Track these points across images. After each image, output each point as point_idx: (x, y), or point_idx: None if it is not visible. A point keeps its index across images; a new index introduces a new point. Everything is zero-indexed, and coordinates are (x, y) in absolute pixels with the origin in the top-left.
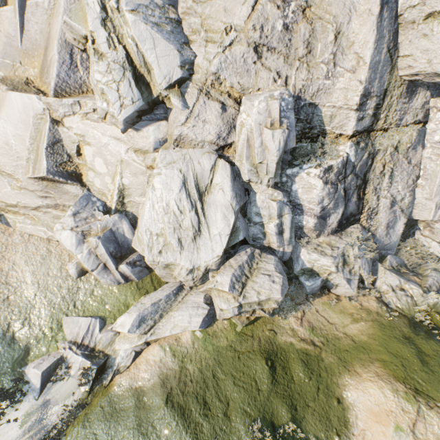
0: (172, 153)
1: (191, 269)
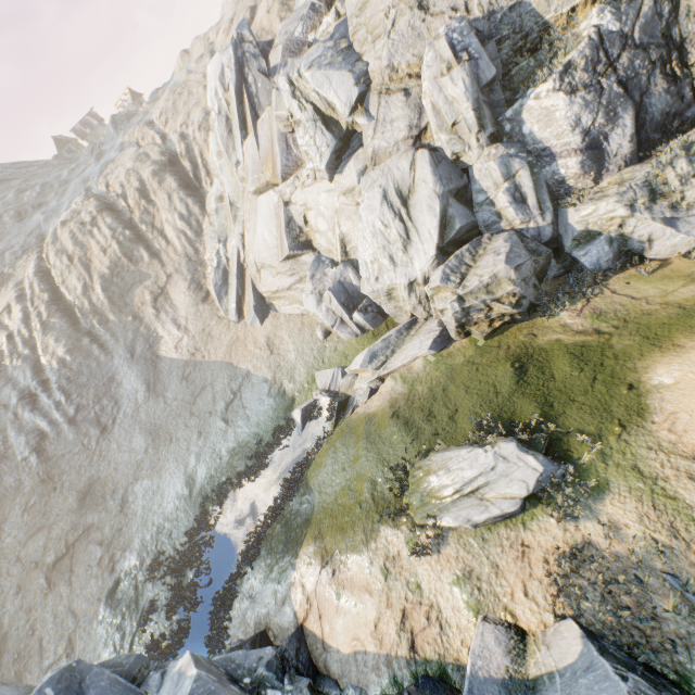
0: (372, 175)
1: (408, 284)
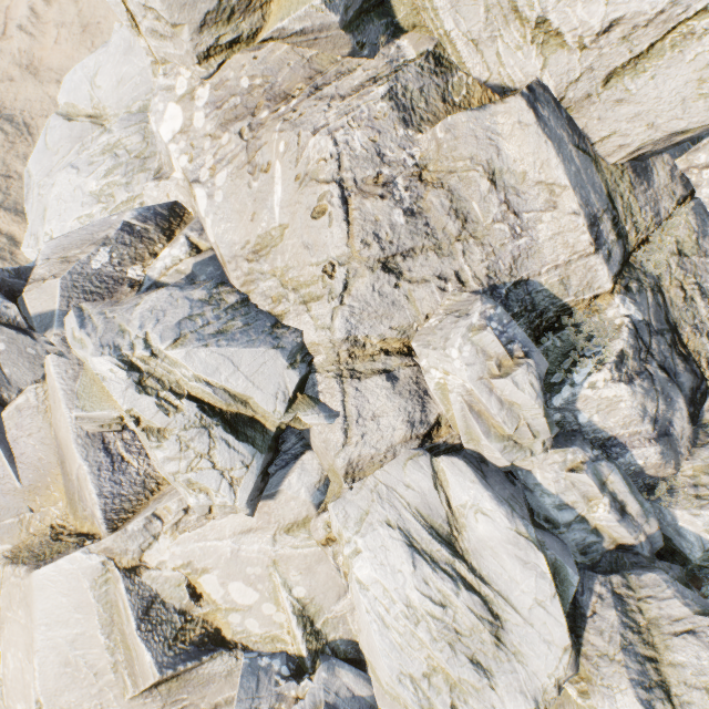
0: (353, 498)
1: (533, 708)
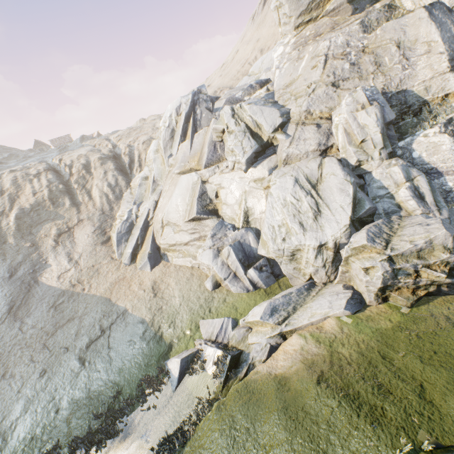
0: (283, 170)
1: (318, 246)
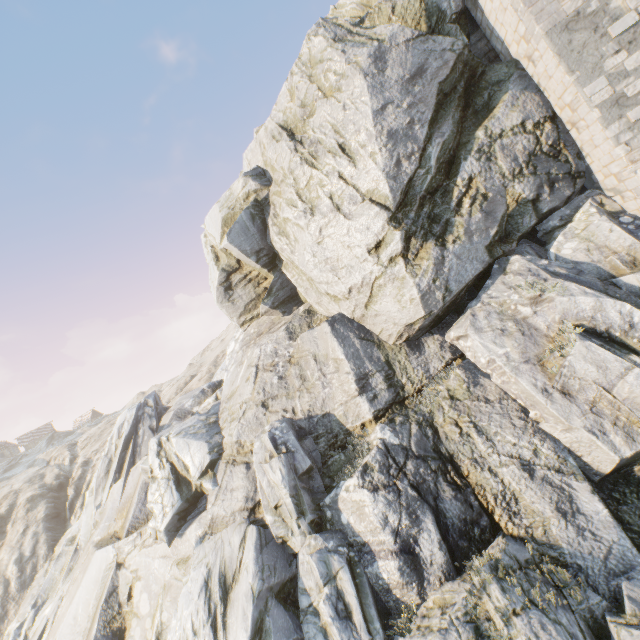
0: (206, 545)
1: None
